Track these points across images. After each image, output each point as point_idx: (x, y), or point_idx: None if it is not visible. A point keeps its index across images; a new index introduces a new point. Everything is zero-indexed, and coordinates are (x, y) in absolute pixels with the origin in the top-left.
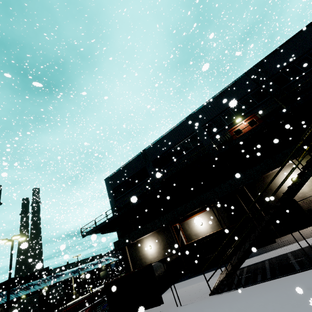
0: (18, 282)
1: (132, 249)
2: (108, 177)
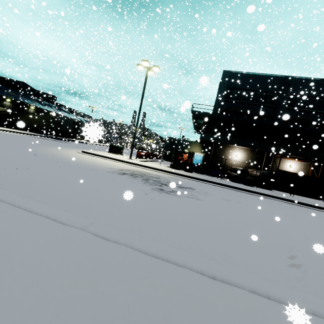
0: (29, 92)
1: (218, 147)
2: (230, 72)
